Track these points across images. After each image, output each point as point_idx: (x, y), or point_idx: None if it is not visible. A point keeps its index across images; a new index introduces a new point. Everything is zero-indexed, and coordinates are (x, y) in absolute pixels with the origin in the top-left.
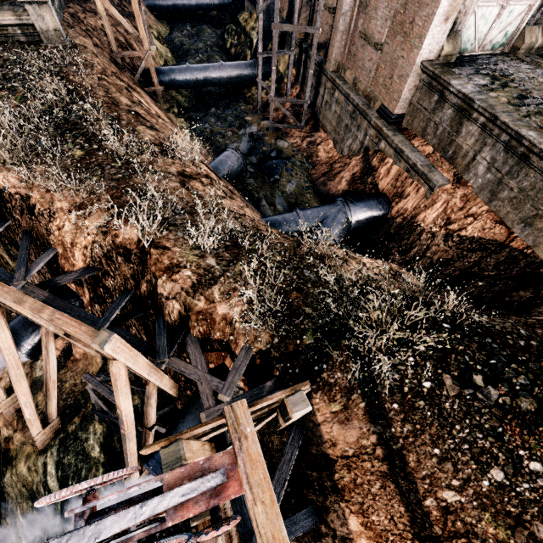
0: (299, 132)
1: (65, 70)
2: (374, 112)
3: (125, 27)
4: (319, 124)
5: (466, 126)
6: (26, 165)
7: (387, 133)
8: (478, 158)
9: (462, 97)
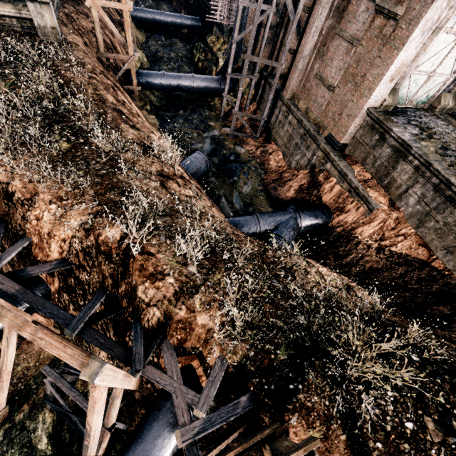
0: (254, 142)
1: (58, 65)
2: (323, 138)
3: (111, 31)
4: (271, 137)
5: (401, 165)
6: (11, 152)
7: (334, 158)
8: (410, 191)
9: (401, 142)
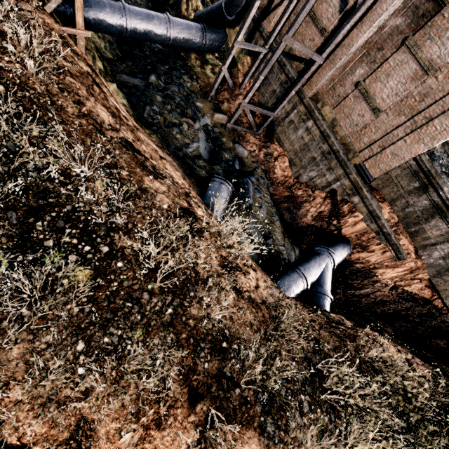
0: (255, 138)
1: None
2: (353, 166)
3: None
4: (274, 134)
5: (436, 221)
6: None
7: (367, 195)
8: (438, 247)
9: None
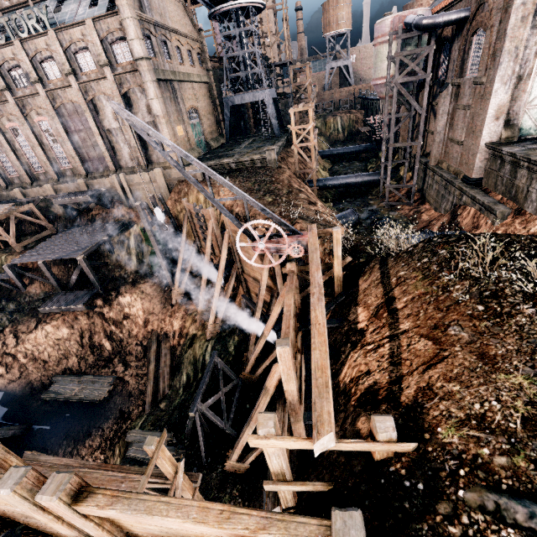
0: (409, 207)
1: (273, 174)
2: (459, 180)
3: (305, 162)
4: (425, 201)
5: (519, 172)
6: None
7: (465, 189)
8: (529, 189)
9: (510, 155)
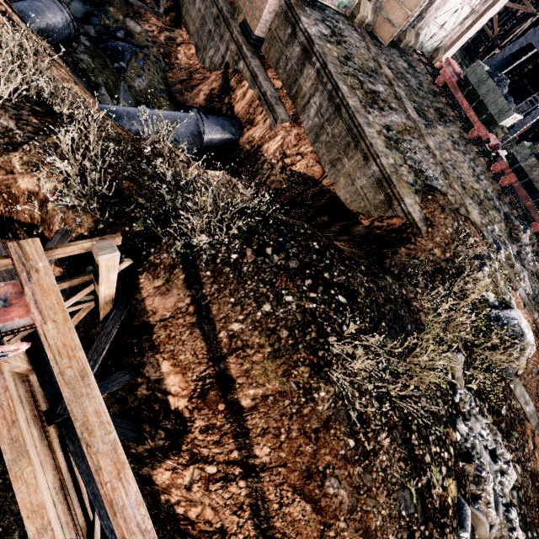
0: (157, 20)
1: None
2: (237, 25)
3: None
4: (181, 19)
5: (307, 68)
6: None
7: (246, 53)
8: (311, 101)
9: (307, 37)
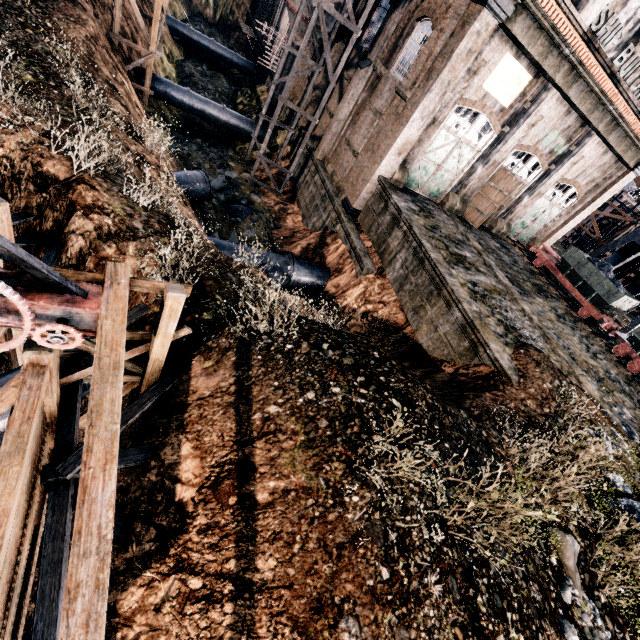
0: (276, 197)
1: (51, 9)
2: (340, 201)
3: (136, 23)
4: (296, 198)
5: (395, 231)
6: None
7: (343, 218)
8: (397, 256)
9: (397, 208)
